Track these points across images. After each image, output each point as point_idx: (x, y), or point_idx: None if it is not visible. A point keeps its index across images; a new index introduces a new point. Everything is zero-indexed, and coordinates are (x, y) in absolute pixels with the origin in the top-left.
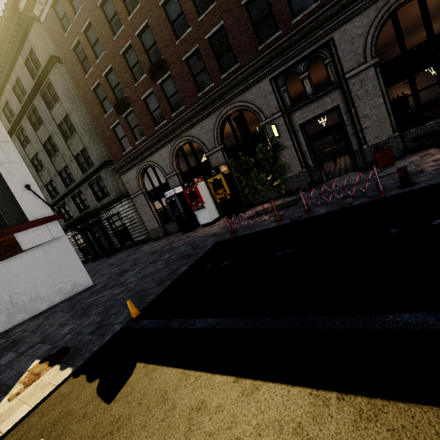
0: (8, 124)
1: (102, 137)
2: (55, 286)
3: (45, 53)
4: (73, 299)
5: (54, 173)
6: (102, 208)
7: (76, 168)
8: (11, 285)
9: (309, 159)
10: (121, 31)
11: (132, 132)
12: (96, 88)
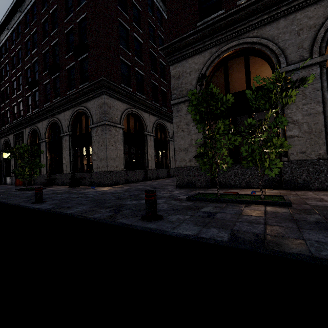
0: None
1: None
2: None
3: None
4: None
5: None
6: None
7: None
8: None
9: None
10: None
11: None
12: None
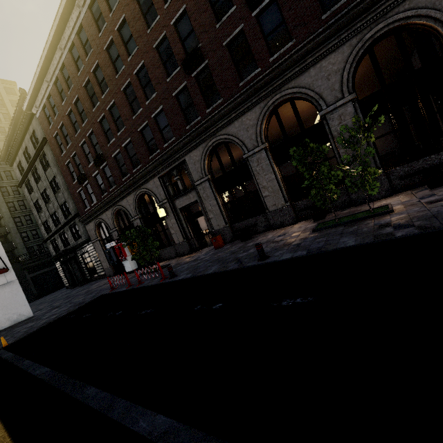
0: (20, 176)
1: (73, 197)
2: (6, 315)
3: (41, 134)
4: (15, 326)
5: (48, 215)
6: (77, 247)
7: (61, 214)
8: None
9: (188, 232)
10: (79, 132)
11: (90, 196)
12: (68, 163)
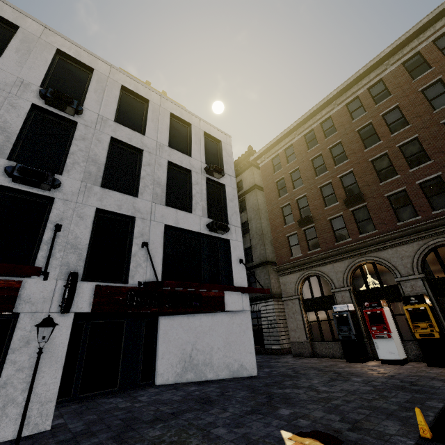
0: None
1: (274, 241)
2: (226, 358)
3: (249, 183)
4: (240, 382)
5: None
6: None
7: None
8: (196, 339)
9: None
10: (324, 174)
11: (306, 242)
12: (284, 206)
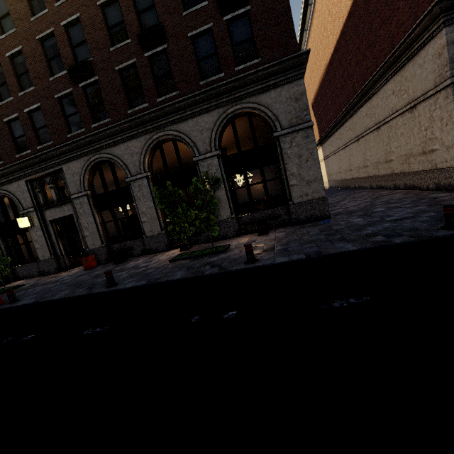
0: None
1: None
2: None
3: None
4: None
5: None
6: None
7: None
8: None
9: (57, 248)
10: None
11: None
12: None
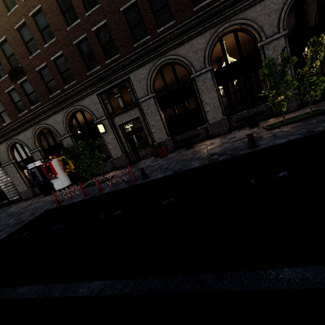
0: None
1: None
2: None
3: None
4: None
5: None
6: None
7: None
8: None
9: (126, 147)
10: None
11: None
12: None
